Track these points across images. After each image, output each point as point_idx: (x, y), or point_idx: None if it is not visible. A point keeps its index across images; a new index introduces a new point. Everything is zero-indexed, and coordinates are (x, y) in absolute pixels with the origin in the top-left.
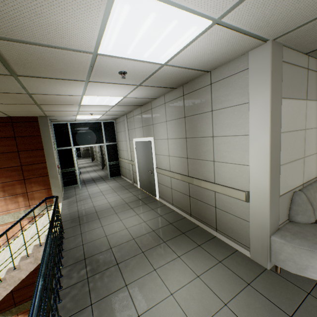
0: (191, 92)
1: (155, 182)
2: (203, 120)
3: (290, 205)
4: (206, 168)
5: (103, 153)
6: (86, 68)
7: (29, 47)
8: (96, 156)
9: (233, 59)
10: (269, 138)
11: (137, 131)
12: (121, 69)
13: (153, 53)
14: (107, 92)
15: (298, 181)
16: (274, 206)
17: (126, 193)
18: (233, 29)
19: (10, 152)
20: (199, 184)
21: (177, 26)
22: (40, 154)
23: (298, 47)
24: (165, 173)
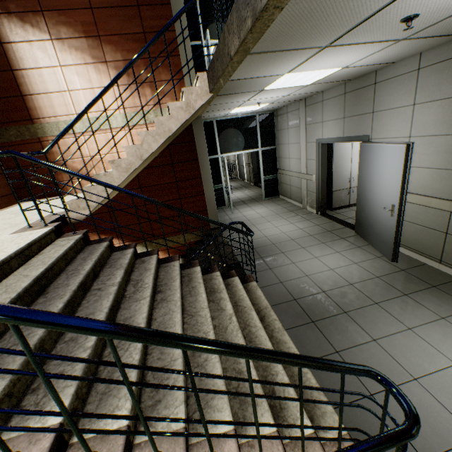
0: None
1: None
2: None
3: None
4: None
5: None
6: None
7: None
8: None
9: None
10: None
11: None
12: None
13: None
14: None
15: None
16: None
17: None
18: None
19: (128, 6)
20: None
21: None
22: (167, 14)
23: None
24: None
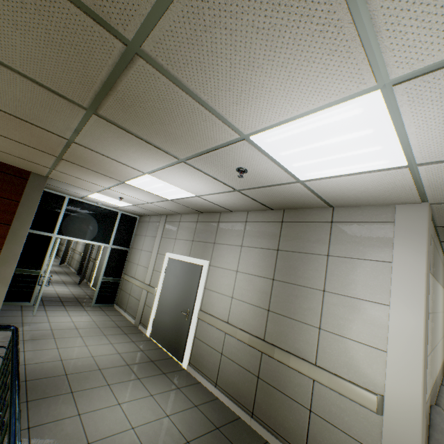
0: (297, 222)
1: (188, 334)
2: (310, 263)
3: (428, 429)
4: (303, 336)
5: (91, 258)
6: (207, 146)
7: (175, 91)
8: (71, 257)
9: (372, 205)
10: (424, 320)
11: (179, 244)
12: (246, 165)
13: (308, 166)
14: (185, 182)
15: (429, 387)
16: (423, 432)
17: (125, 342)
18: (413, 179)
19: None
20: (285, 361)
21: (372, 152)
22: None
23: (439, 218)
24: (218, 323)
